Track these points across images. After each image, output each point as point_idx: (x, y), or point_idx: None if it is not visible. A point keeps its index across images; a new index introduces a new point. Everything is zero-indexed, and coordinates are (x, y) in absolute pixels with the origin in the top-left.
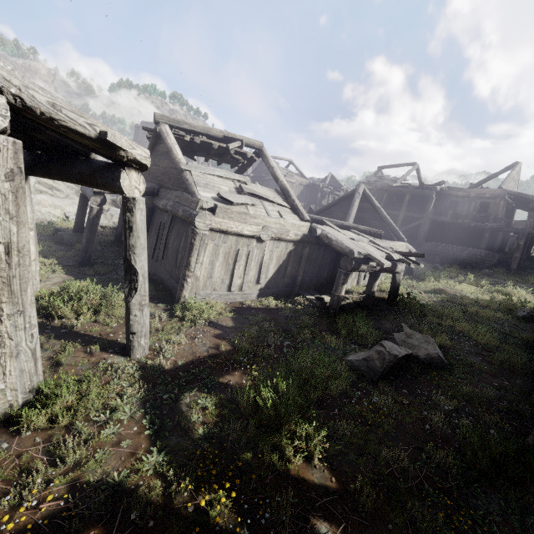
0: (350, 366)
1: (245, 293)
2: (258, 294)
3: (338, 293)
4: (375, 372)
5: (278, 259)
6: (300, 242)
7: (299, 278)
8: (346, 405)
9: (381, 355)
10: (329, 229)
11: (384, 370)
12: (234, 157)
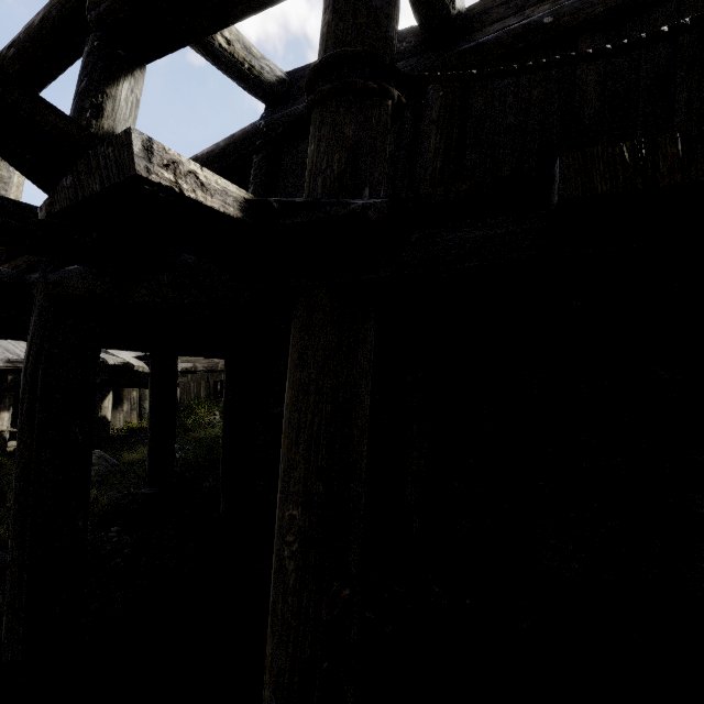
0: None
1: None
2: None
3: None
4: None
5: None
6: None
7: None
8: None
9: None
10: (11, 342)
11: None
12: None
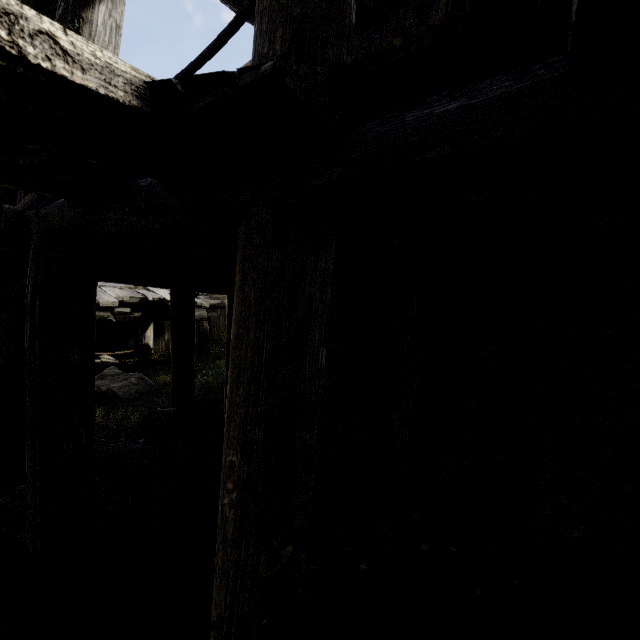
0: None
1: None
2: None
3: None
4: None
5: None
6: None
7: None
8: None
9: None
10: None
11: None
12: None
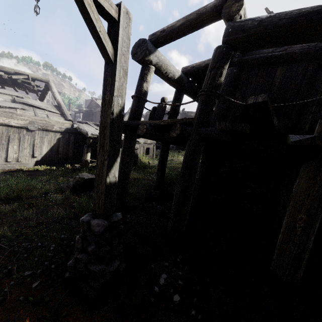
0: (59, 188)
1: (23, 163)
2: (35, 164)
3: (85, 158)
4: (69, 188)
5: (49, 142)
6: (66, 133)
7: (70, 154)
8: (23, 199)
9: (75, 179)
10: (86, 125)
11: (74, 186)
12: (24, 85)
